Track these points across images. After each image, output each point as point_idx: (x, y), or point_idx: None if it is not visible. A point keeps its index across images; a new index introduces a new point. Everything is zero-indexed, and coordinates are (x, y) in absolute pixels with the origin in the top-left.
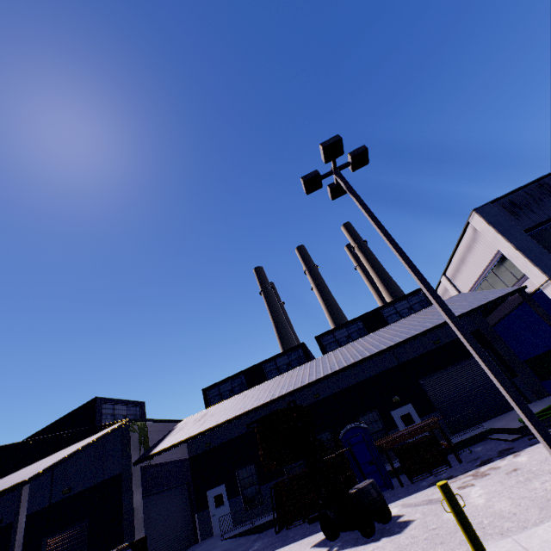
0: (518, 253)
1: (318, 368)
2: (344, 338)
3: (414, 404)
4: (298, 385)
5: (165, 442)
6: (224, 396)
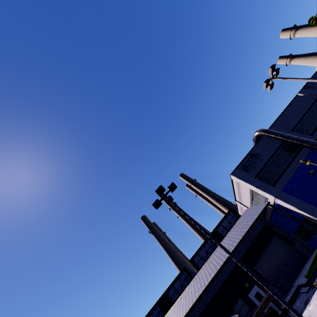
0: (257, 189)
1: (198, 285)
2: (205, 254)
3: (257, 284)
4: (190, 304)
5: None
6: None
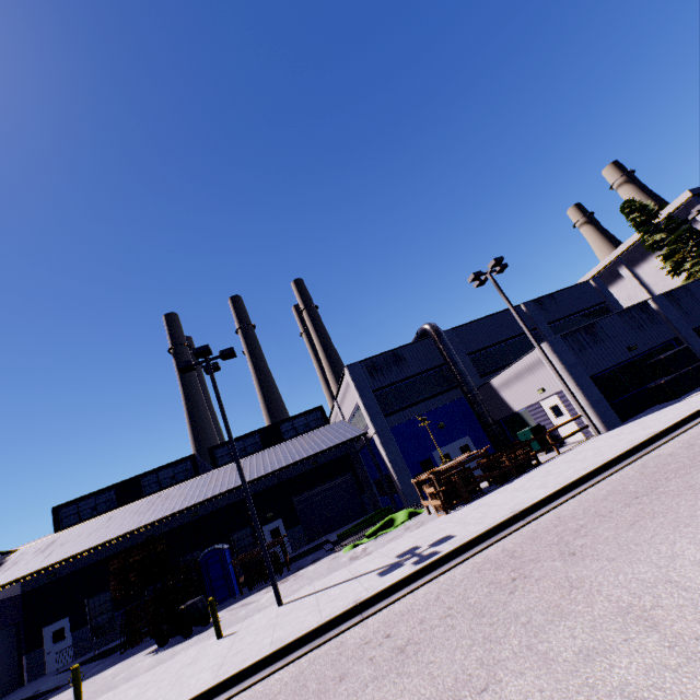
0: (364, 409)
1: (196, 492)
2: (239, 451)
3: (284, 519)
4: (168, 512)
5: None
6: (83, 515)
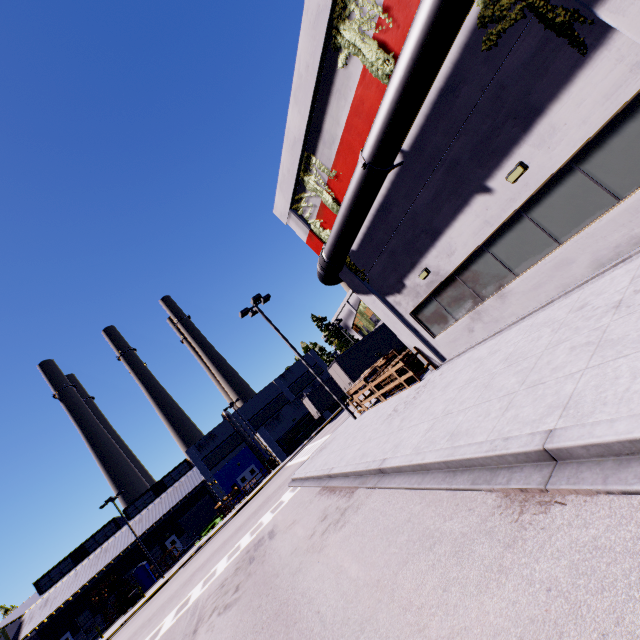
0: (199, 470)
1: (122, 543)
2: (142, 504)
3: (176, 533)
4: (110, 559)
5: (26, 630)
6: (55, 579)
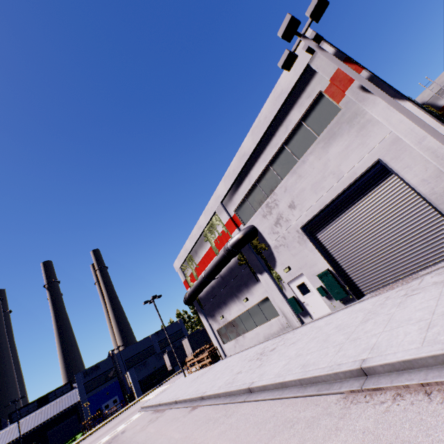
0: (79, 392)
1: (1, 441)
2: (25, 412)
3: (42, 443)
4: None
5: None
6: None
